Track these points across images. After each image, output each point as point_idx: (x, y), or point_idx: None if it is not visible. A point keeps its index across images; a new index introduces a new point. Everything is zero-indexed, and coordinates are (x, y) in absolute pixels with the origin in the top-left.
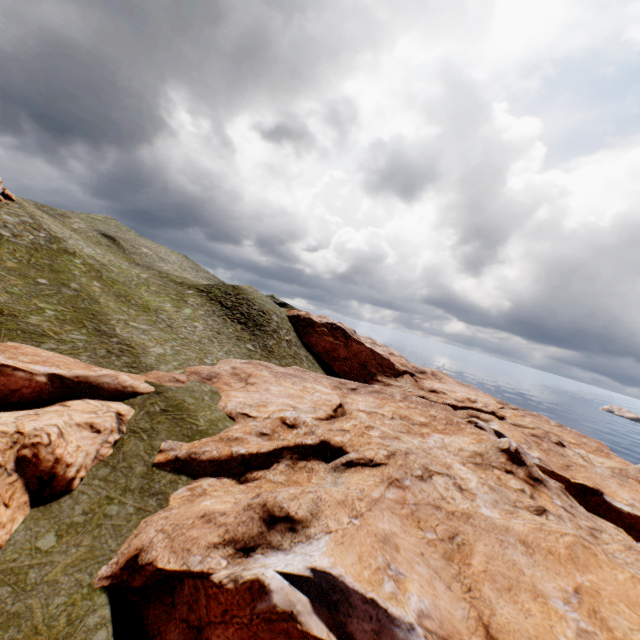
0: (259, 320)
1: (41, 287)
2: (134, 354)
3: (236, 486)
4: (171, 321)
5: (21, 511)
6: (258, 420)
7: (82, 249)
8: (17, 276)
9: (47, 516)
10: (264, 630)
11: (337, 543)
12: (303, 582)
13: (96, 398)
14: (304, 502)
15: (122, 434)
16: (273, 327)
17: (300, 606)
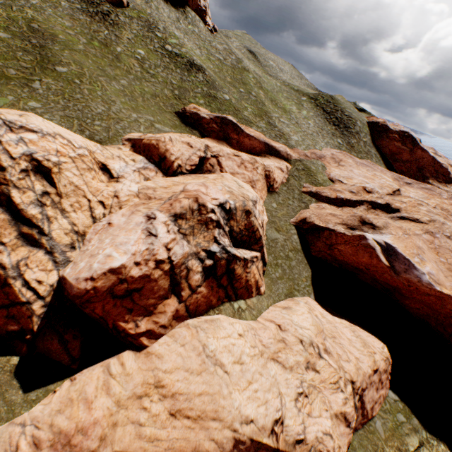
0: (347, 123)
1: (242, 94)
2: (285, 138)
3: (337, 210)
4: (297, 119)
5: (265, 193)
6: (347, 185)
7: (249, 66)
8: (232, 88)
9: (271, 198)
10: (361, 250)
11: (395, 238)
12: (379, 243)
13: (277, 157)
14: (380, 221)
15: (288, 176)
16: (356, 130)
17: (377, 248)
